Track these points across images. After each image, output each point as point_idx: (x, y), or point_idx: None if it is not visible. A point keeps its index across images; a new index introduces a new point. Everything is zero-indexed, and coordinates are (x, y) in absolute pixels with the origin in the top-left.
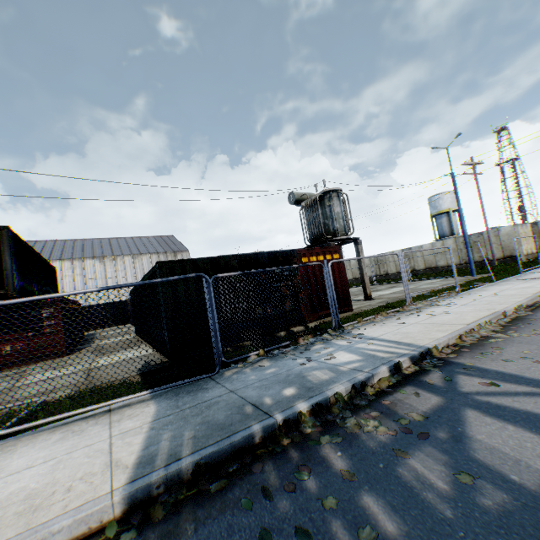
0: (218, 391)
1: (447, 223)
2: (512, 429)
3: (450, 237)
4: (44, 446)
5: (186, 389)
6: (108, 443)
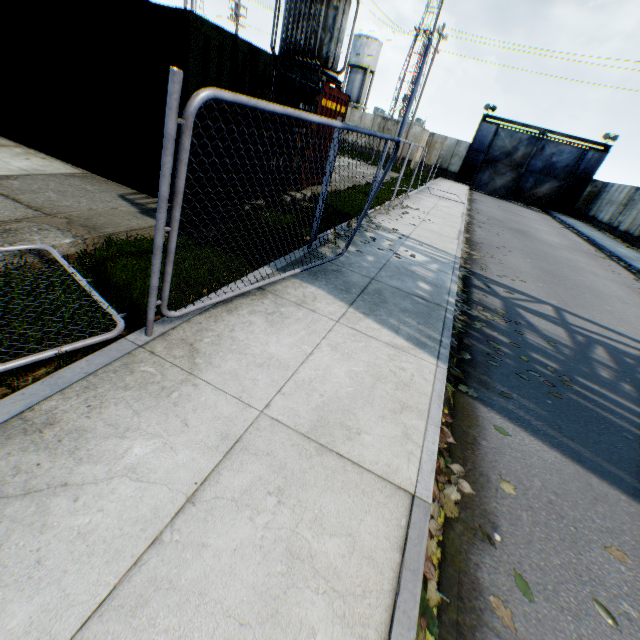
0: (357, 276)
1: (360, 85)
2: (542, 320)
3: (355, 105)
4: (268, 332)
5: (313, 268)
6: (349, 328)
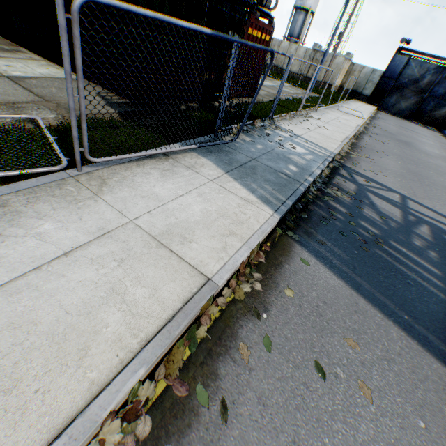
0: (242, 156)
1: (301, 24)
2: (384, 203)
3: (296, 41)
4: (158, 180)
5: (211, 148)
6: (217, 185)
